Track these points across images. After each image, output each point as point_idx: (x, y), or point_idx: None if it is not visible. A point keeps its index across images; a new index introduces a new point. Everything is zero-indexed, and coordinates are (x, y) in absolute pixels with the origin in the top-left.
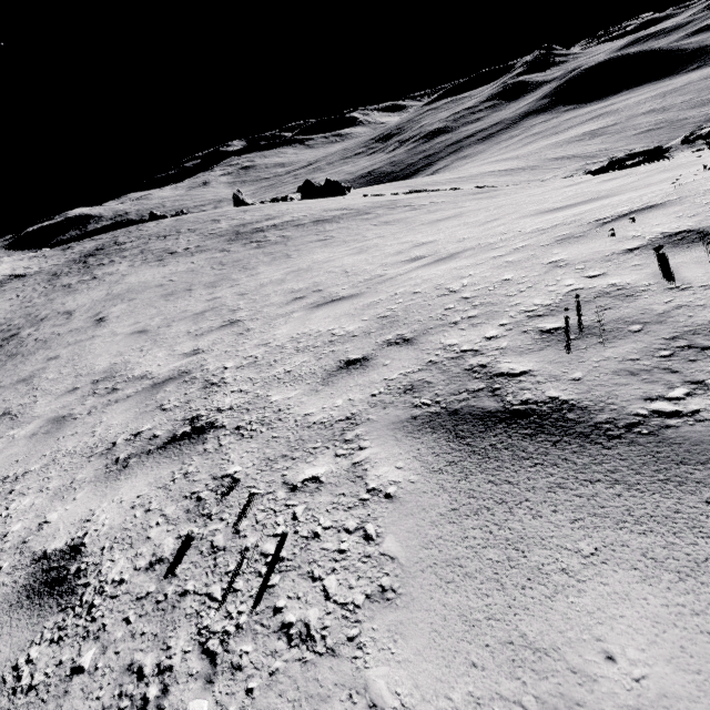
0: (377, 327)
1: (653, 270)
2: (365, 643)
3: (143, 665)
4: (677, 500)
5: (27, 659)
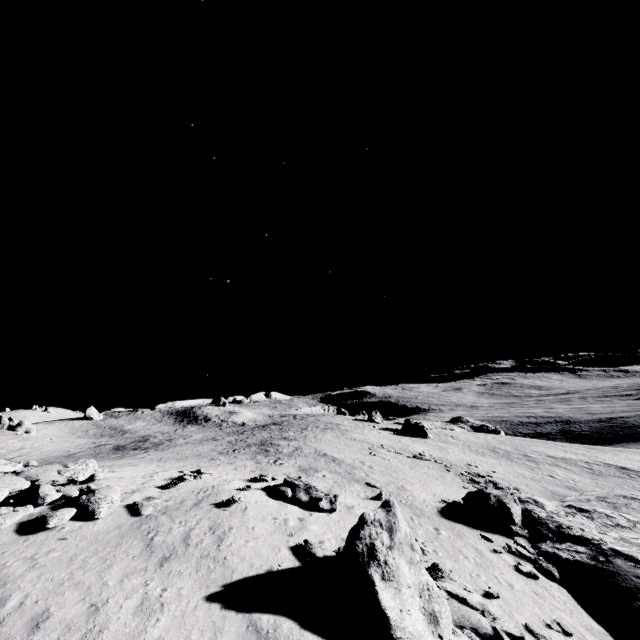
0: None
1: None
2: None
3: None
4: None
5: None
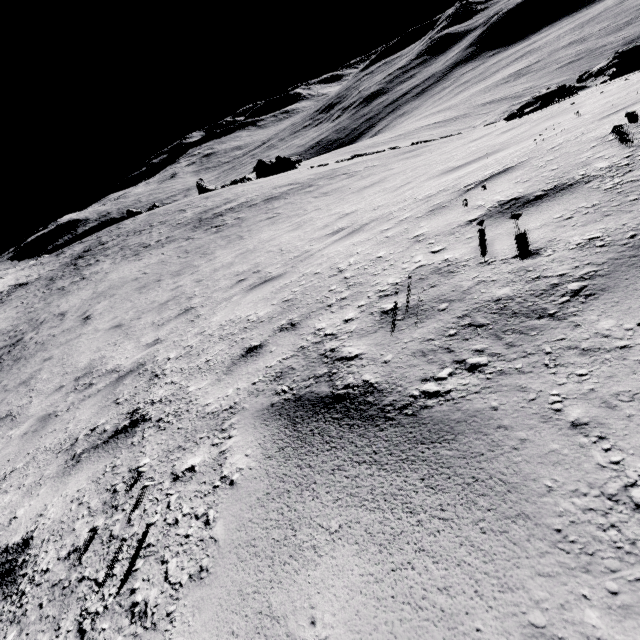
0: (279, 312)
1: (478, 243)
2: (176, 618)
3: None
4: (404, 478)
5: None
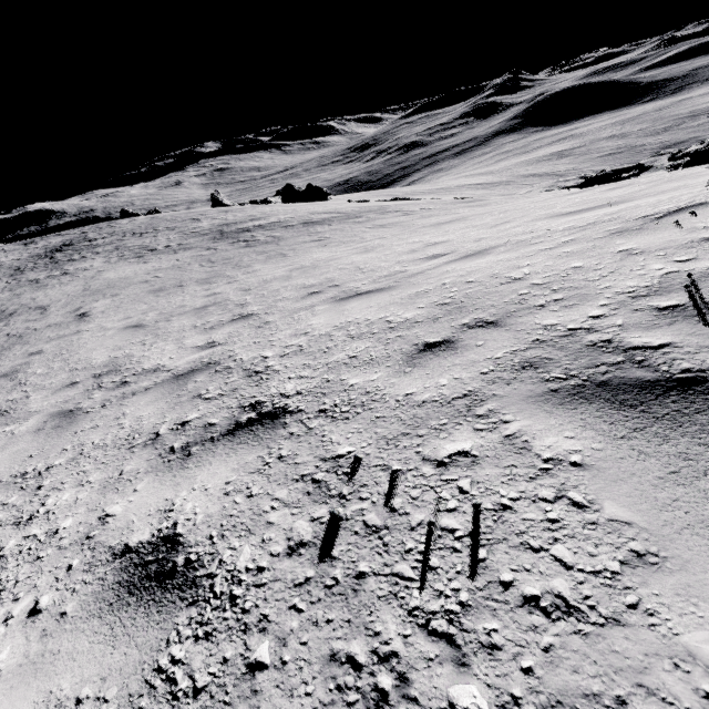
0: (443, 313)
1: None
2: (655, 610)
3: (352, 653)
4: None
5: (171, 660)
